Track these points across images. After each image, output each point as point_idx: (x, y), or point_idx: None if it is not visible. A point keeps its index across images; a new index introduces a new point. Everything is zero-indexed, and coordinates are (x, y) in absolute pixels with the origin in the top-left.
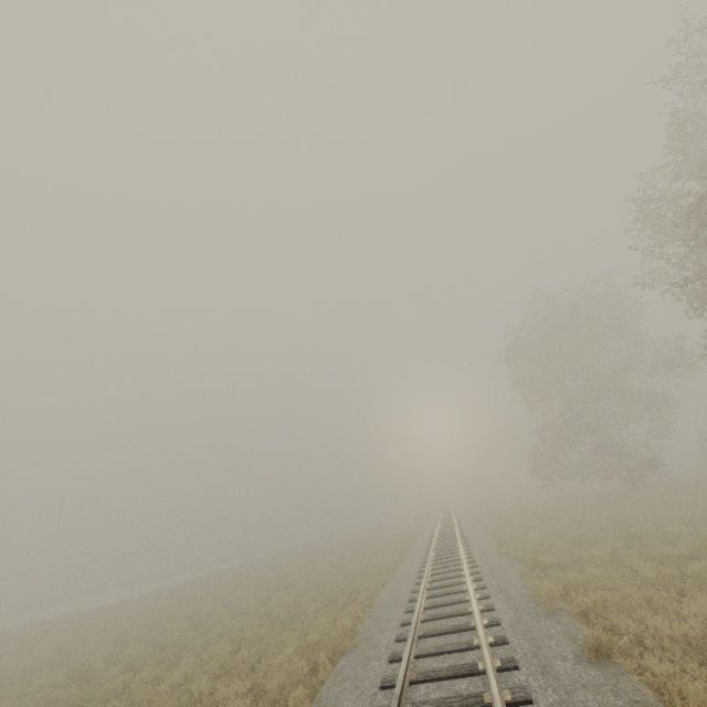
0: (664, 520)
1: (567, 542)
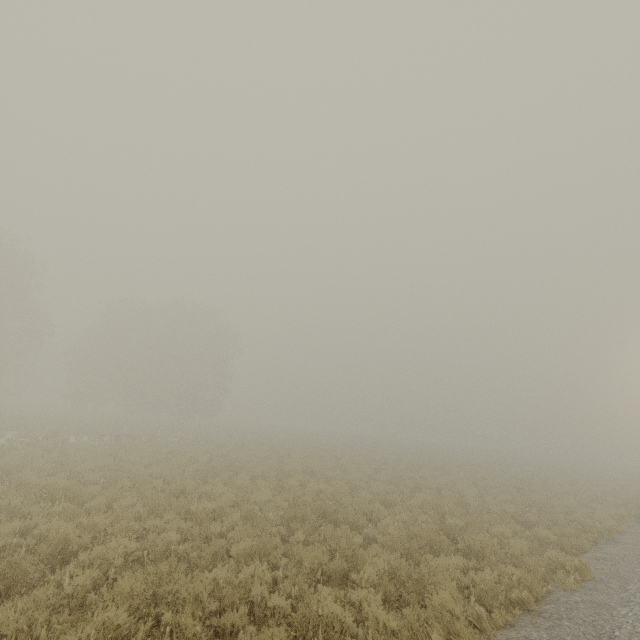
0: None
1: None
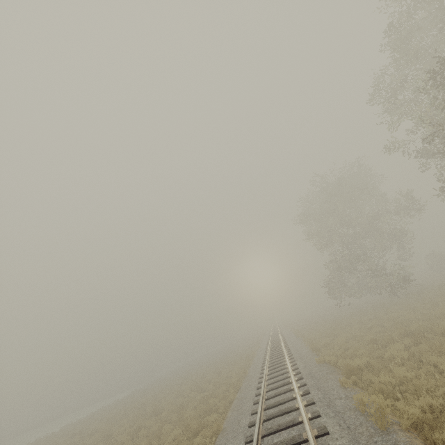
0: (431, 317)
1: (365, 344)
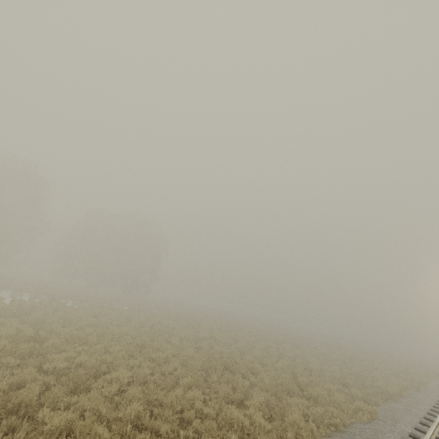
0: None
1: None
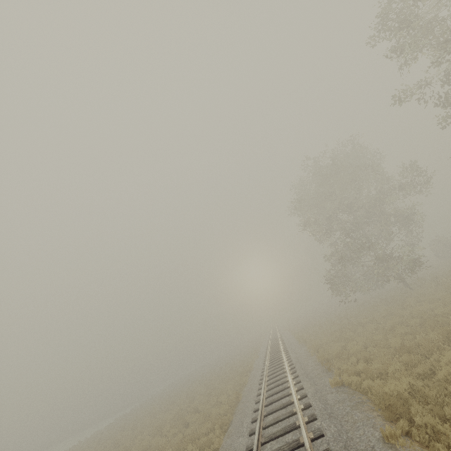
0: None
1: (391, 353)
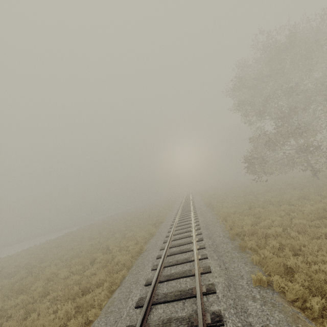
0: None
1: None
